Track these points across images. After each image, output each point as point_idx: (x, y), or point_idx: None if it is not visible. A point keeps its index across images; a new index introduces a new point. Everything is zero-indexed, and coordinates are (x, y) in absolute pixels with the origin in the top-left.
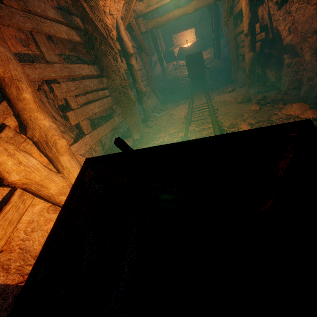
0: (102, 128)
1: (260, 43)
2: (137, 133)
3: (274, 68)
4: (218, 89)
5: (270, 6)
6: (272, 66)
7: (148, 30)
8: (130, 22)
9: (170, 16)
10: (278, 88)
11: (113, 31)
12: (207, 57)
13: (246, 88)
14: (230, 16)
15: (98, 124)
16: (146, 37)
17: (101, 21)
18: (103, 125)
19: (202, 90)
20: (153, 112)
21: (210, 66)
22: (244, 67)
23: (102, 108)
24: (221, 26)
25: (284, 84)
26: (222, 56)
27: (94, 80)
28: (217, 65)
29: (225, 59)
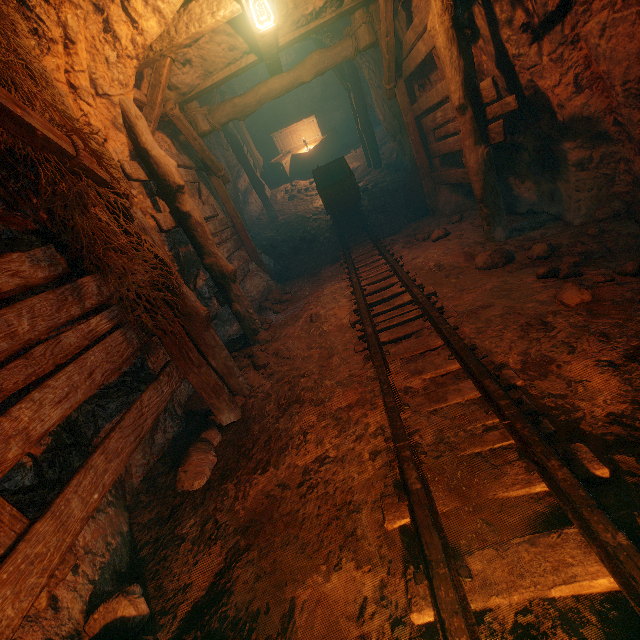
0: (86, 476)
1: (501, 122)
2: (231, 407)
3: (530, 174)
4: (401, 232)
5: (507, 37)
6: (525, 170)
7: (217, 128)
8: (167, 111)
9: (262, 91)
10: (556, 218)
11: (118, 136)
12: (353, 167)
13: (483, 228)
14: (397, 79)
15: (95, 415)
16: (216, 143)
17: (49, 106)
18: (91, 461)
19: (365, 237)
20: (262, 309)
21: (364, 183)
22: (457, 180)
23: (83, 392)
24: (370, 105)
25: (577, 209)
26: (383, 161)
27: (38, 300)
28: (378, 179)
29: (391, 167)
